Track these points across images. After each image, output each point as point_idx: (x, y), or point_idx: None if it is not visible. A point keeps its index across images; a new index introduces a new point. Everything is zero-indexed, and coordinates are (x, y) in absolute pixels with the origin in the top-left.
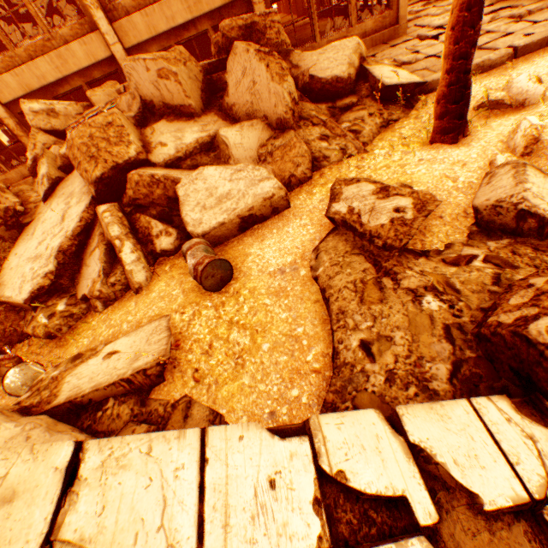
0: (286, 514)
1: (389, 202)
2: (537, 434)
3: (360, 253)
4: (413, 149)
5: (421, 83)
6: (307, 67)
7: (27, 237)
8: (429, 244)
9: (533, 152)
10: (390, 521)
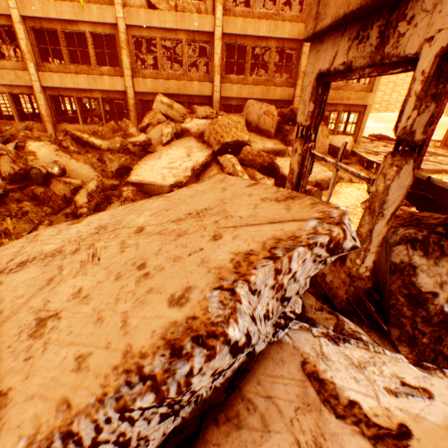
0: None
1: None
2: None
3: None
4: None
5: None
6: None
7: (154, 158)
8: None
9: None
10: None
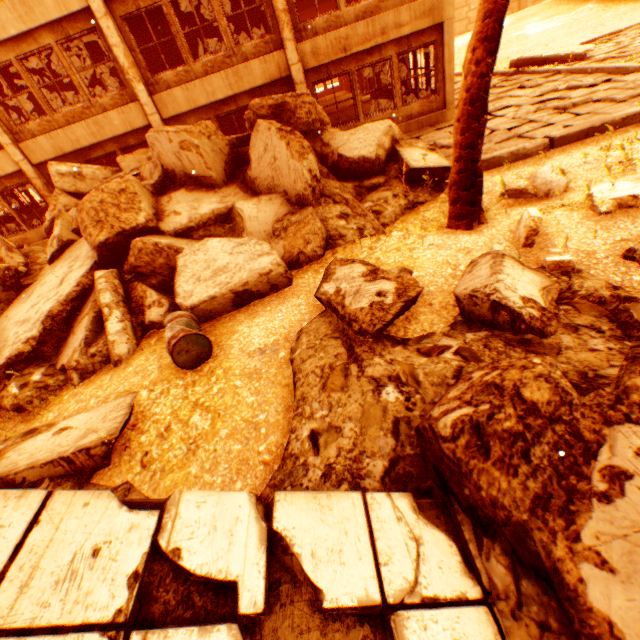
0: (95, 583)
1: (374, 285)
2: (426, 537)
3: (339, 337)
4: (430, 233)
5: (449, 168)
6: (337, 146)
7: (23, 299)
8: (412, 332)
9: (537, 244)
10: (212, 607)
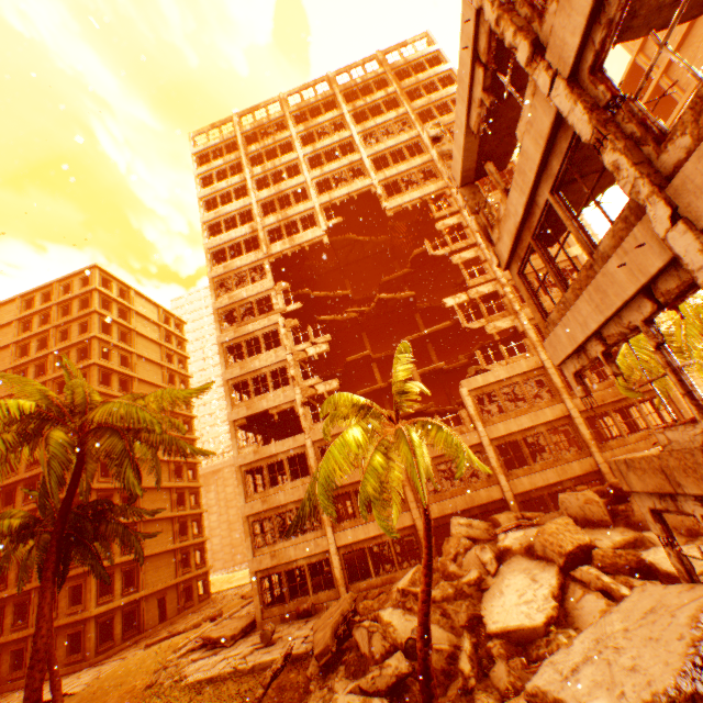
0: None
1: None
2: None
3: None
4: None
5: None
6: None
7: (494, 595)
8: None
9: None
10: None
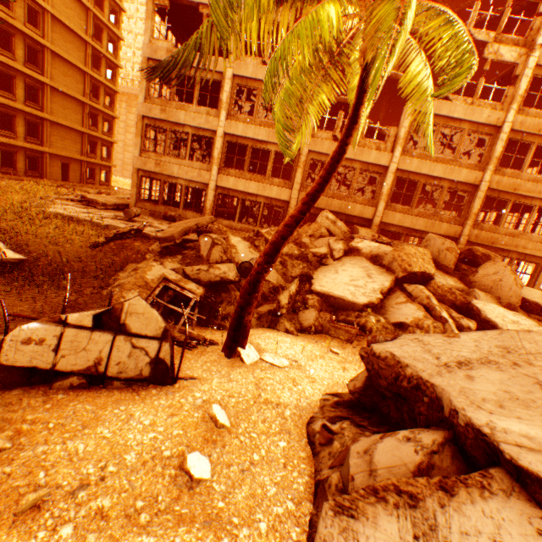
0: None
1: None
2: None
3: None
4: None
5: None
6: None
7: (330, 271)
8: None
9: None
10: None
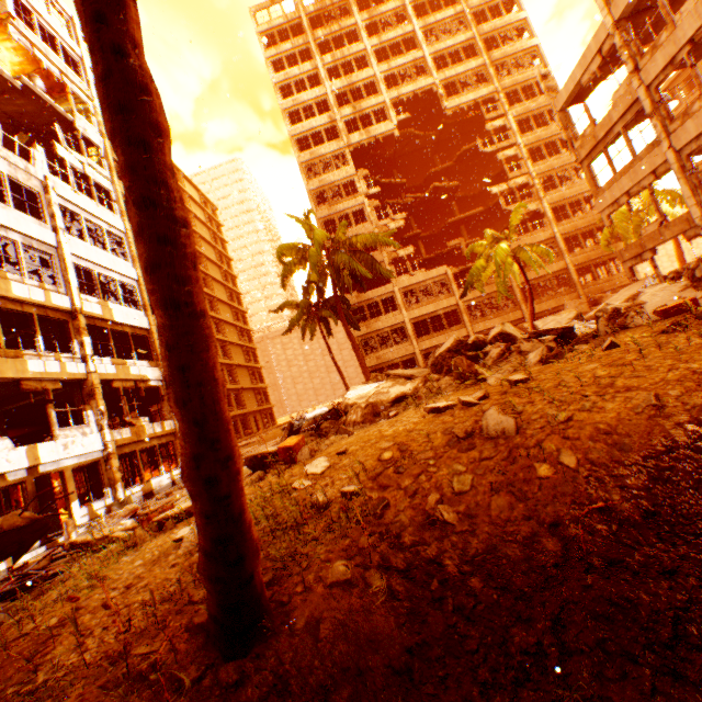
0: None
1: None
2: None
3: None
4: None
5: None
6: None
7: None
8: None
9: None
10: None
